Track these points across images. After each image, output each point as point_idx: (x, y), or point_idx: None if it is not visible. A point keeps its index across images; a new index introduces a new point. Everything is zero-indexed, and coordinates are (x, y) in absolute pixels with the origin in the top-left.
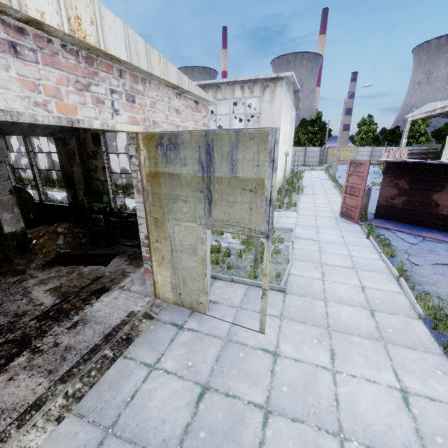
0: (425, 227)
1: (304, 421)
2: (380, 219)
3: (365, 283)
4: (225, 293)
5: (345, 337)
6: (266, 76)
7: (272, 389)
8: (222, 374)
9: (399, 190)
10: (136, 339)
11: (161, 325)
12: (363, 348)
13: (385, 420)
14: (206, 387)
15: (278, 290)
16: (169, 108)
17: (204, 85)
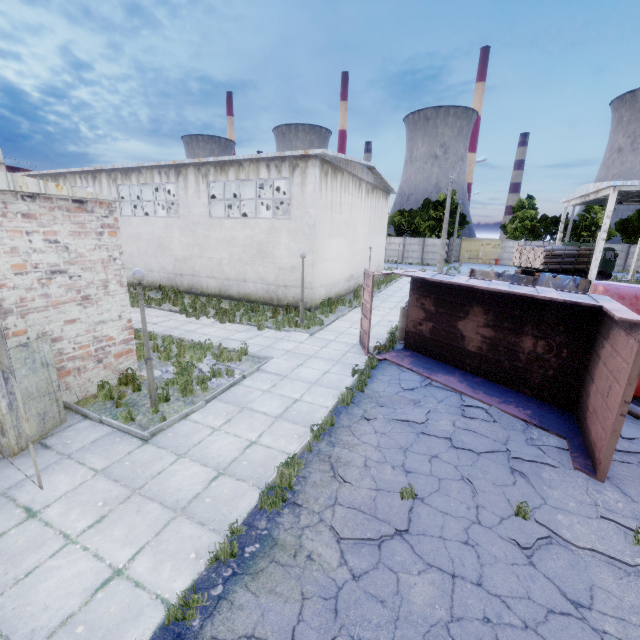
0: (454, 366)
1: None
2: (408, 351)
3: (263, 438)
4: (74, 437)
5: (142, 502)
6: (292, 153)
7: None
8: None
9: (425, 312)
10: None
11: None
12: (143, 518)
13: (51, 601)
14: None
15: (141, 438)
16: (6, 214)
17: (224, 161)
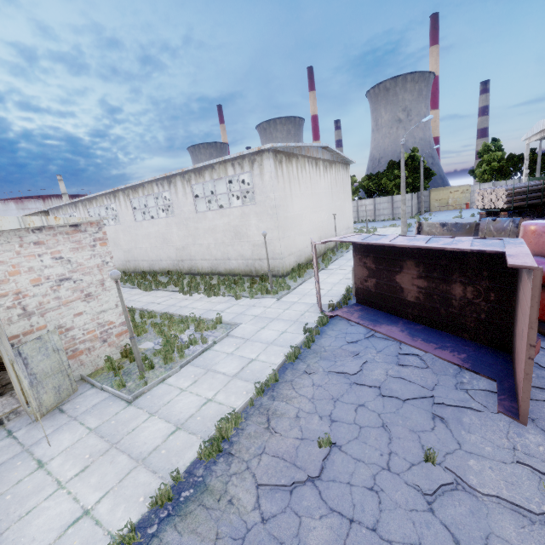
0: (399, 316)
1: None
2: (359, 305)
3: (218, 396)
4: (82, 402)
5: (116, 454)
6: (249, 151)
7: (0, 496)
8: None
9: (368, 270)
10: None
11: None
12: (114, 468)
13: (38, 534)
14: None
15: (127, 400)
16: (22, 245)
17: (200, 167)
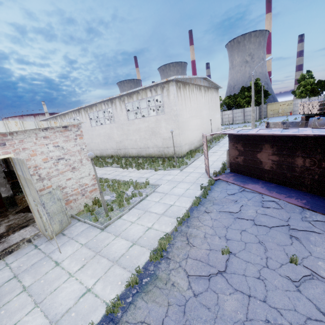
0: (258, 178)
1: (32, 296)
2: (232, 173)
3: (154, 225)
4: (74, 229)
5: (100, 258)
6: (161, 81)
7: (37, 281)
8: (27, 271)
9: (238, 151)
10: (15, 252)
11: (30, 246)
12: (100, 266)
13: (63, 301)
14: (15, 276)
15: (101, 228)
16: (37, 138)
17: (130, 92)
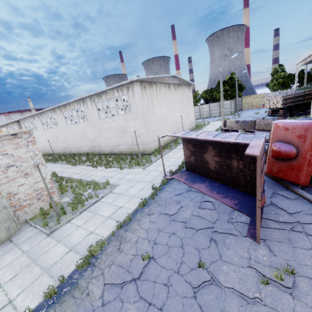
0: (207, 177)
1: None
2: (187, 171)
3: (97, 230)
4: (23, 235)
5: (34, 267)
6: (125, 82)
7: None
8: None
9: (190, 151)
10: None
11: None
12: (30, 275)
13: None
14: None
15: (47, 234)
16: None
17: (99, 92)
